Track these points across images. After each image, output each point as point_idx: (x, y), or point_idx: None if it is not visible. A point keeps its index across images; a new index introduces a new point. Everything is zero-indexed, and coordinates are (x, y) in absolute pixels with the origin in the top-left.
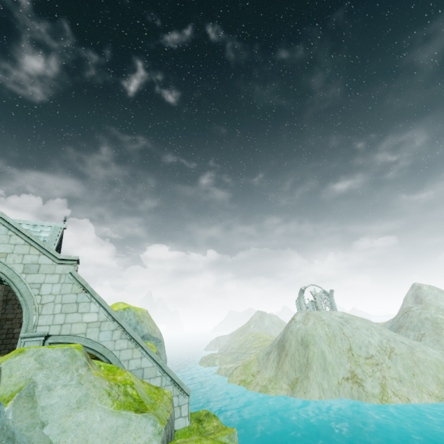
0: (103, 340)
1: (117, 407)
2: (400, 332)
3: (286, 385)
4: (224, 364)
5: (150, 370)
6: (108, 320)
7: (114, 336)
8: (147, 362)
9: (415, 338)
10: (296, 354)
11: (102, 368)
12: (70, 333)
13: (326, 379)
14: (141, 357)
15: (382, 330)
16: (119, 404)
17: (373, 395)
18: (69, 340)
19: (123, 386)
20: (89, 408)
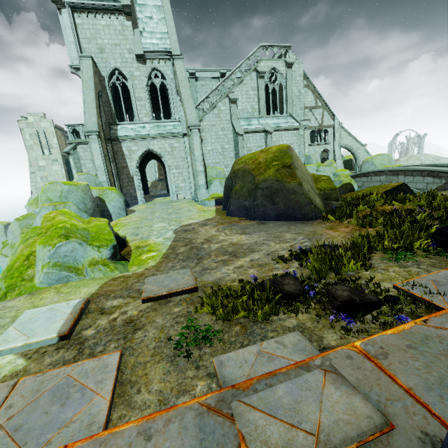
0: None
1: None
2: None
3: None
4: None
5: None
6: None
7: None
8: None
9: None
10: None
11: None
12: None
13: None
14: None
15: None
16: None
17: None
18: None
19: None
20: None
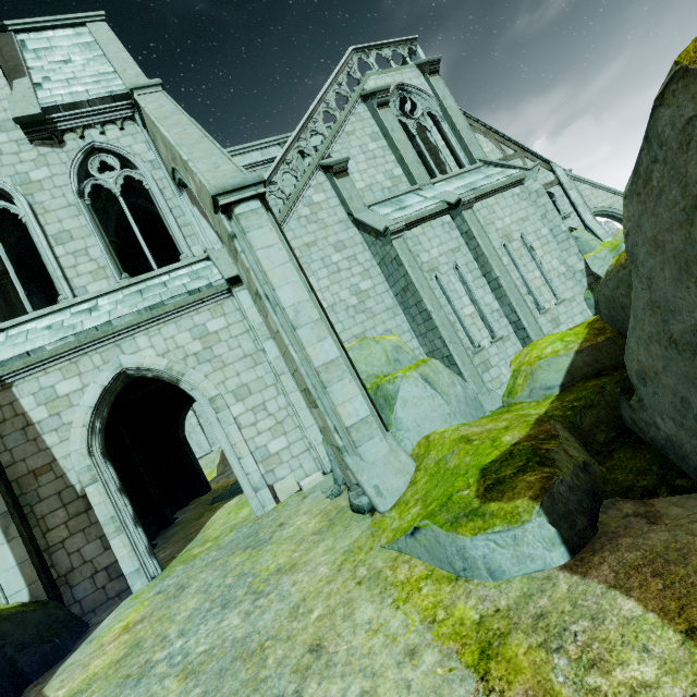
0: None
1: None
2: None
3: None
4: None
5: None
6: None
7: None
8: None
9: None
10: None
11: None
12: None
13: None
14: None
15: None
16: None
17: None
18: None
19: None
20: None
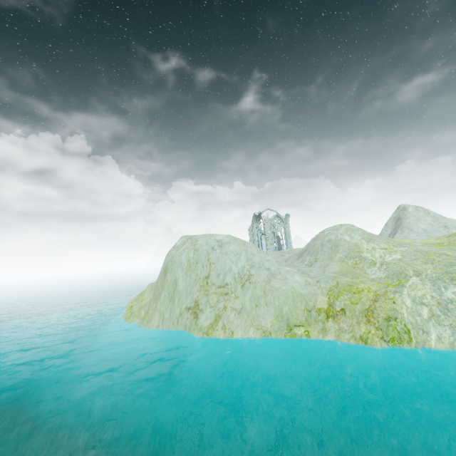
0: None
1: None
2: (302, 257)
3: (144, 313)
4: None
5: None
6: None
7: None
8: None
9: (308, 263)
10: (159, 282)
11: None
12: None
13: (169, 309)
14: None
15: (255, 255)
16: None
17: (200, 327)
18: None
19: None
20: None
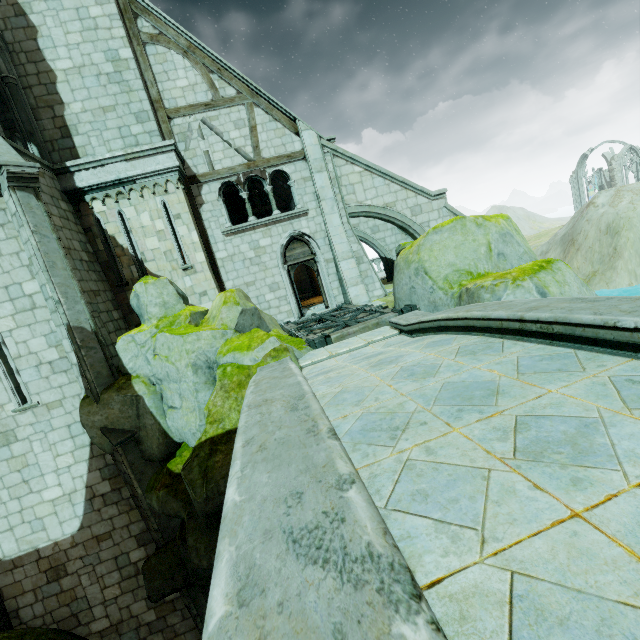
0: None
1: None
2: None
3: None
4: None
5: None
6: None
7: None
8: None
9: None
10: (596, 245)
11: None
12: None
13: None
14: None
15: None
16: None
17: None
18: None
19: None
20: None
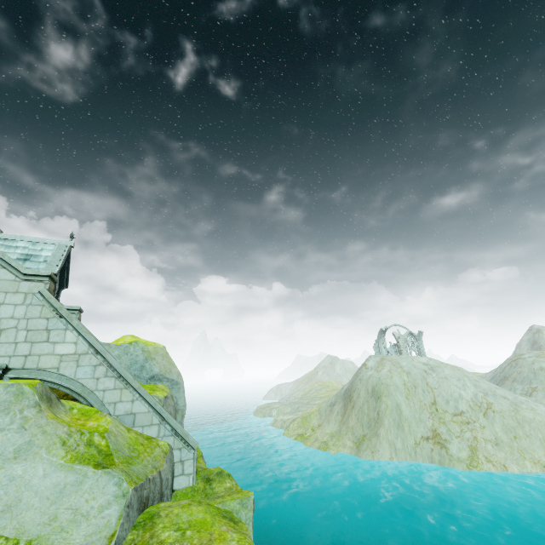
0: (82, 377)
1: (71, 460)
2: (504, 385)
3: (351, 442)
4: (281, 415)
5: (144, 416)
6: (89, 352)
7: (96, 372)
8: (140, 406)
9: (524, 392)
10: (365, 406)
11: (74, 411)
12: (37, 367)
13: (400, 438)
14: (132, 400)
15: (479, 381)
16: (75, 456)
17: (459, 459)
18: (37, 375)
19: (89, 433)
20: (31, 460)
